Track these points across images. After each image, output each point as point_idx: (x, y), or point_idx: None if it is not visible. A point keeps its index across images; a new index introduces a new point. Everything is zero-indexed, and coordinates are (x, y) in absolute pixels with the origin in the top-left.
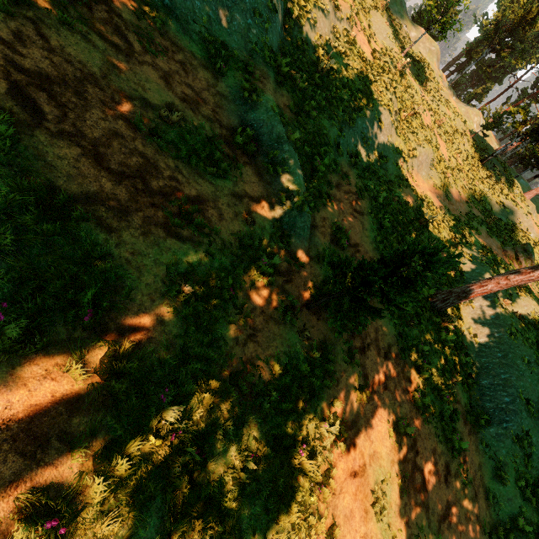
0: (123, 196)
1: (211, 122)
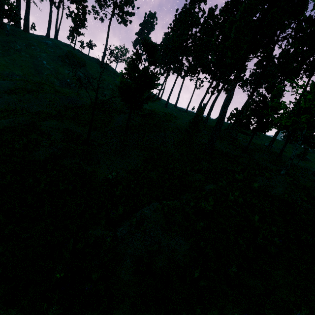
0: None
1: None
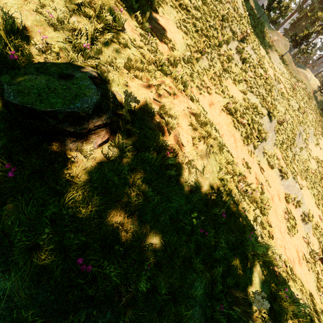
0: (303, 272)
1: (282, 199)
